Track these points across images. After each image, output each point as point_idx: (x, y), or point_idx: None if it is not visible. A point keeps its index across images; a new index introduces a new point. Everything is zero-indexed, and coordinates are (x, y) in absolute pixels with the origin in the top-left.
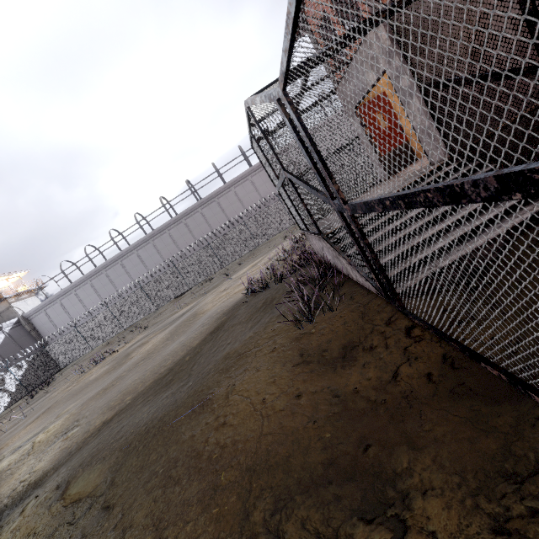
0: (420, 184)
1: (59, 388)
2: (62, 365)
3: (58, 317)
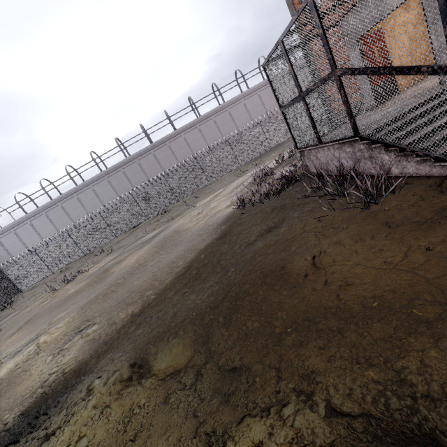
0: None
1: (28, 306)
2: (22, 288)
3: (12, 245)
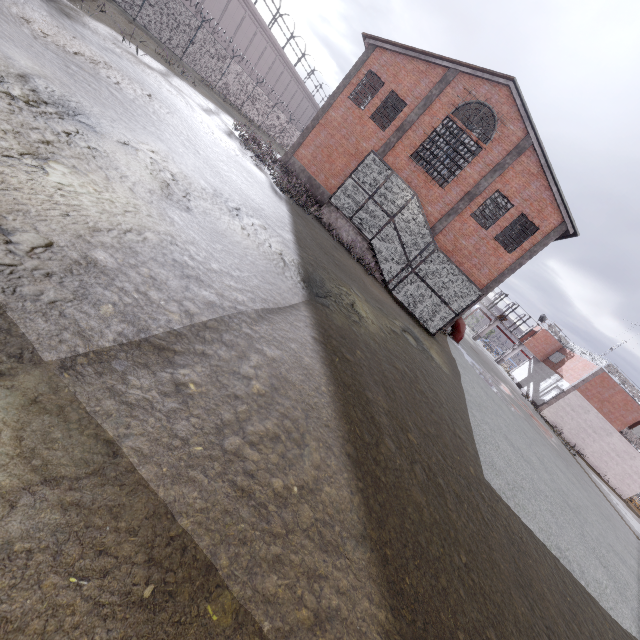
0: None
1: None
2: None
3: None
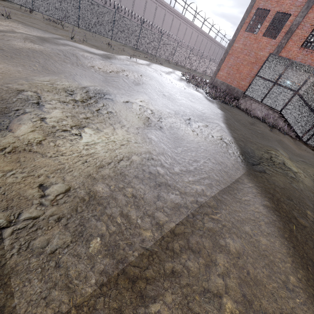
0: None
1: None
2: None
3: None
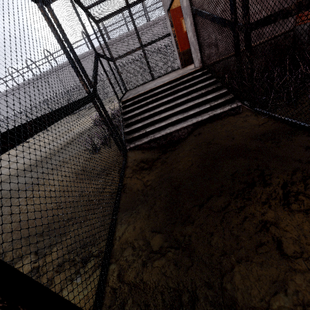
0: (179, 81)
1: None
2: None
3: None
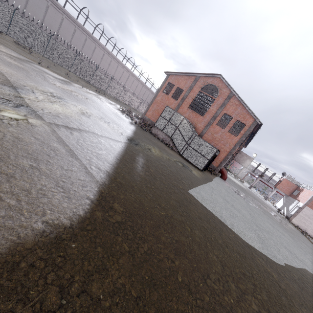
0: None
1: None
2: None
3: None
